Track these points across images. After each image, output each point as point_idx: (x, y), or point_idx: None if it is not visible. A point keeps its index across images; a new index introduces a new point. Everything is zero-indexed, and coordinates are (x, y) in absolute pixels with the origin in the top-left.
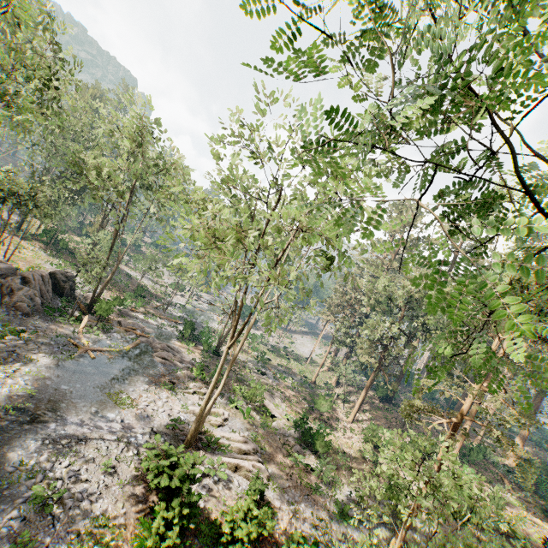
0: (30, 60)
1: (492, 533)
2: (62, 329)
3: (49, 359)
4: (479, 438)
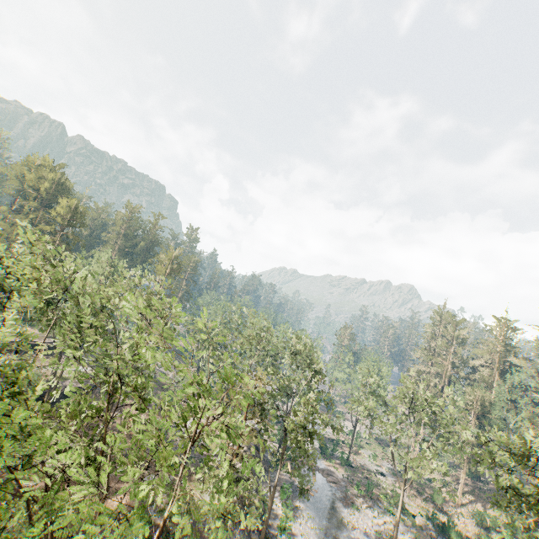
0: (257, 338)
1: None
2: (283, 476)
3: (302, 503)
4: None
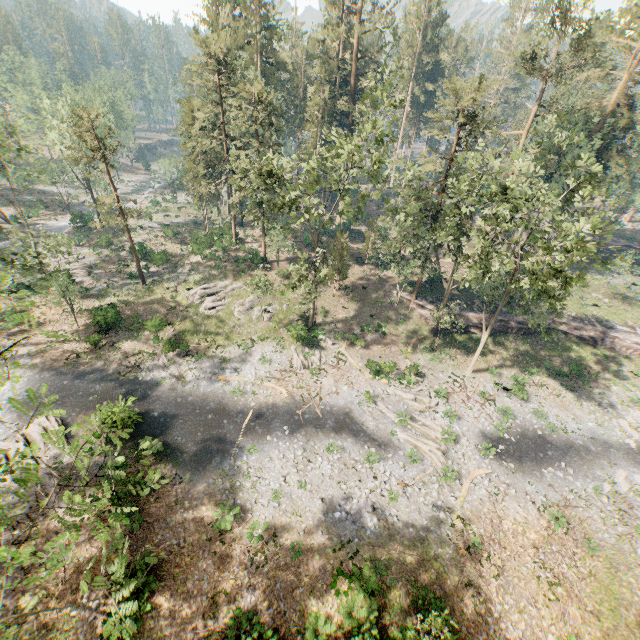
0: None
1: (227, 262)
2: None
3: None
4: None
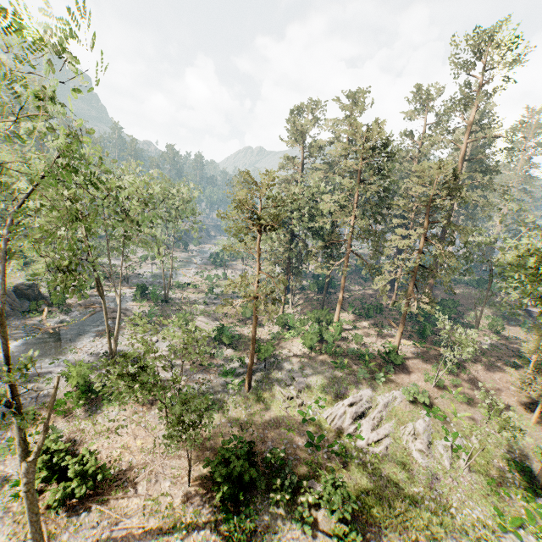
0: None
1: (345, 358)
2: (32, 321)
3: (19, 341)
4: (394, 297)
